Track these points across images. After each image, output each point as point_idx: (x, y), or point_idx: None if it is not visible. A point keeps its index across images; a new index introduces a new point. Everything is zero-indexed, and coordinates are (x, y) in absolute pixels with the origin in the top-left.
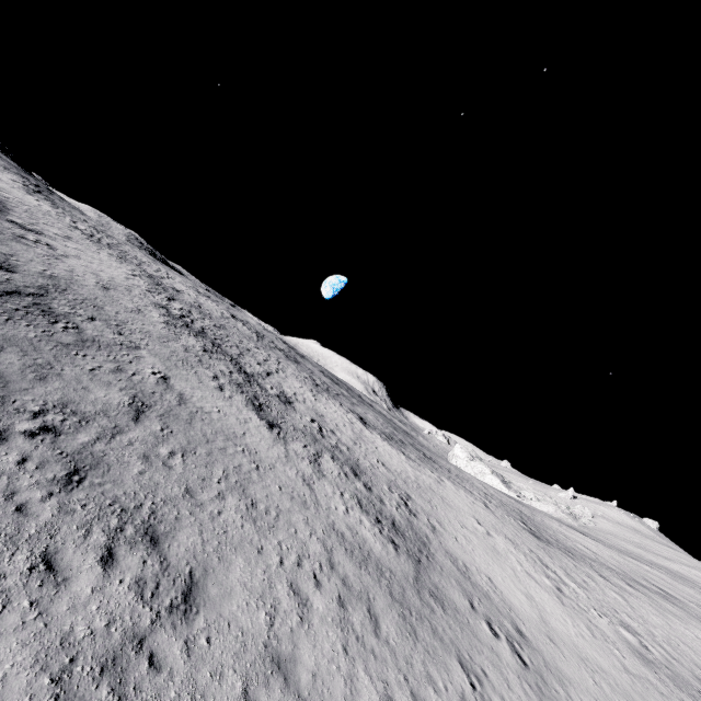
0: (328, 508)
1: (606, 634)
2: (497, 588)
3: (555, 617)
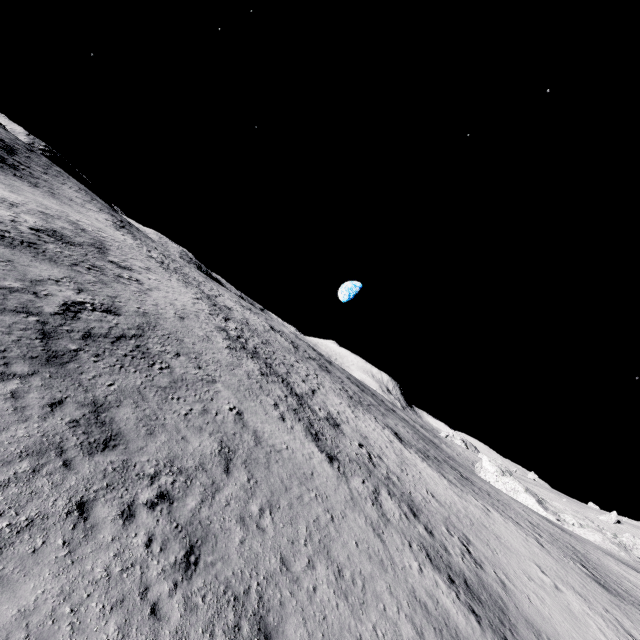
0: (403, 567)
1: None
2: None
3: None
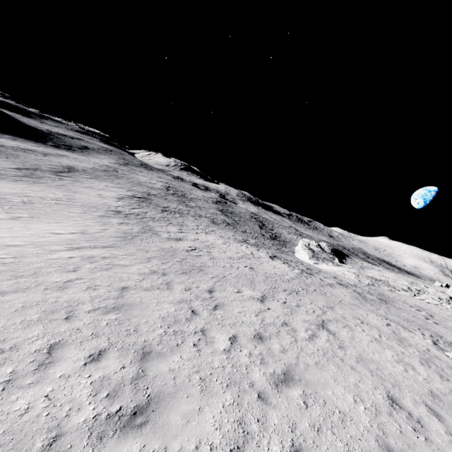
0: None
1: (1, 195)
2: None
3: None
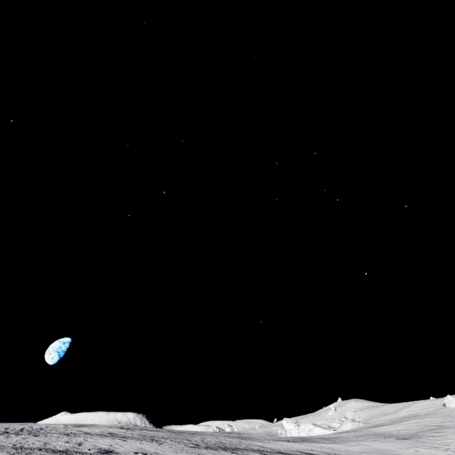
0: None
1: None
2: None
3: None
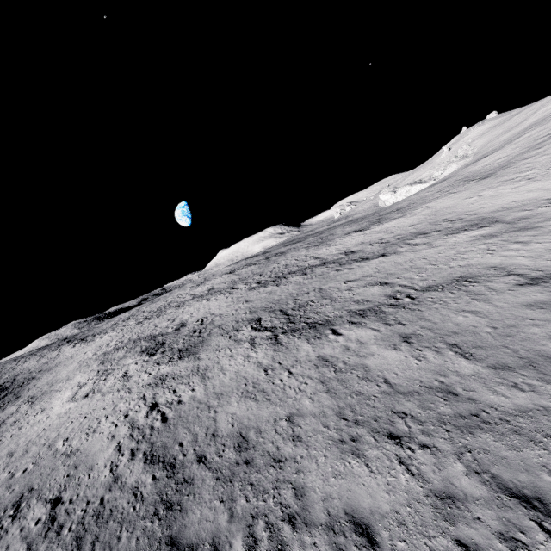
0: (455, 243)
1: None
2: (521, 201)
3: (545, 185)
